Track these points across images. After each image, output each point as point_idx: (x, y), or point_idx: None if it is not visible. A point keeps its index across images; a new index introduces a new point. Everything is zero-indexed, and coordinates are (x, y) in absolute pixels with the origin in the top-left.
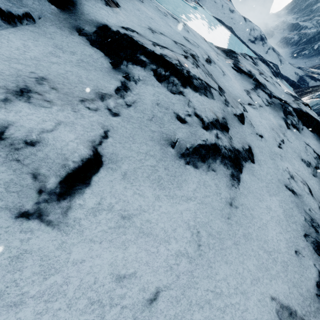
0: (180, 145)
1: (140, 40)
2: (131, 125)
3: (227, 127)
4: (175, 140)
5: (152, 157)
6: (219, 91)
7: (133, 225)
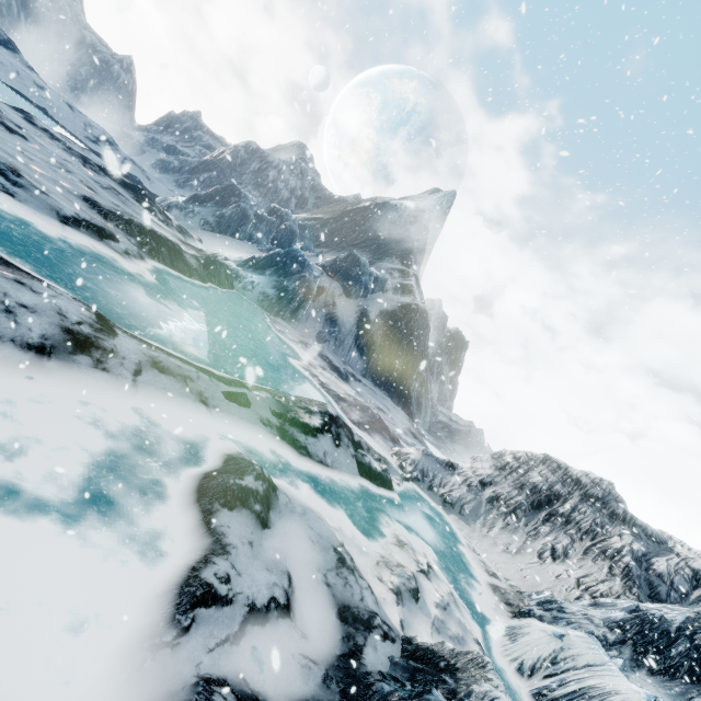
0: None
1: None
2: None
3: (2, 118)
4: None
5: None
6: None
7: None
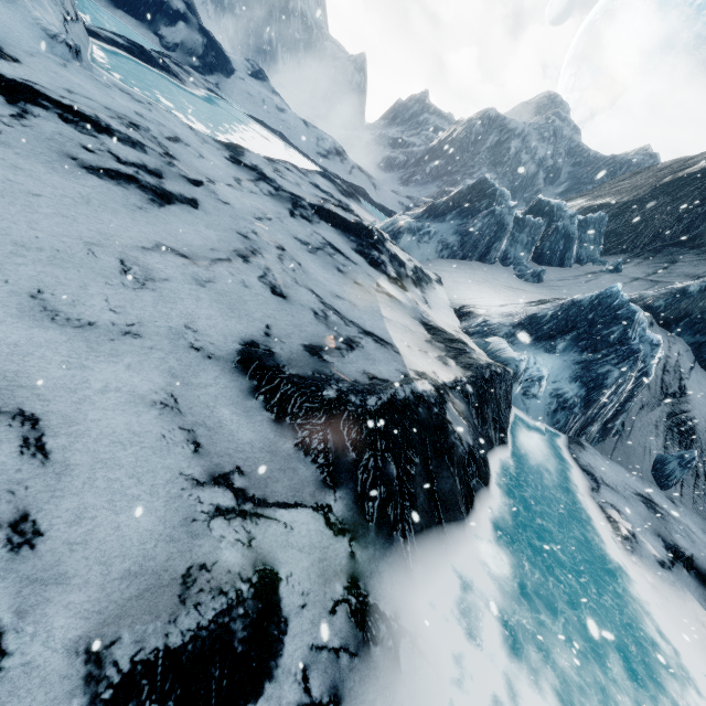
0: (84, 162)
1: (43, 90)
2: (26, 136)
3: (162, 177)
4: (78, 158)
5: (49, 157)
6: (161, 154)
7: (24, 172)
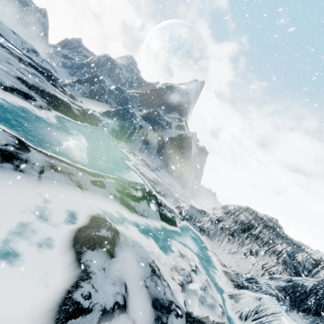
0: None
1: None
2: None
3: None
4: None
5: None
6: None
7: None
